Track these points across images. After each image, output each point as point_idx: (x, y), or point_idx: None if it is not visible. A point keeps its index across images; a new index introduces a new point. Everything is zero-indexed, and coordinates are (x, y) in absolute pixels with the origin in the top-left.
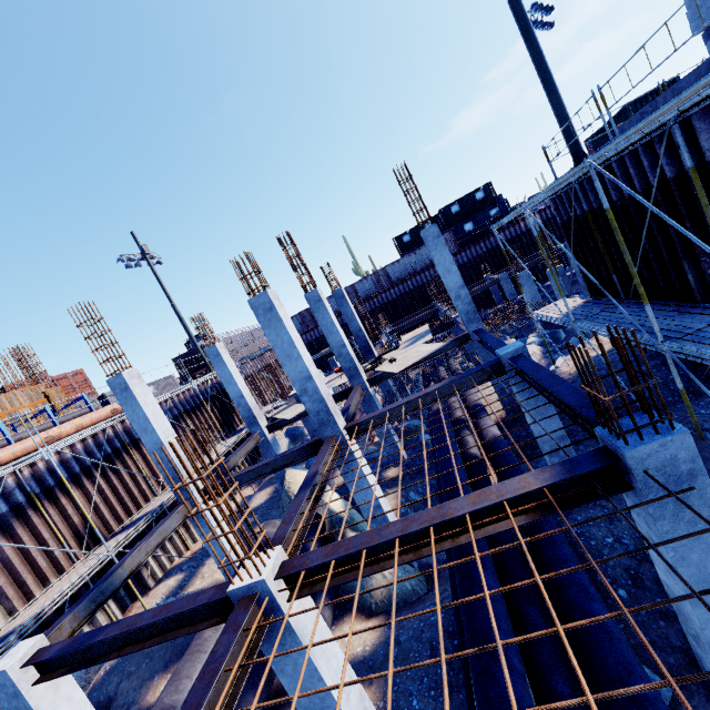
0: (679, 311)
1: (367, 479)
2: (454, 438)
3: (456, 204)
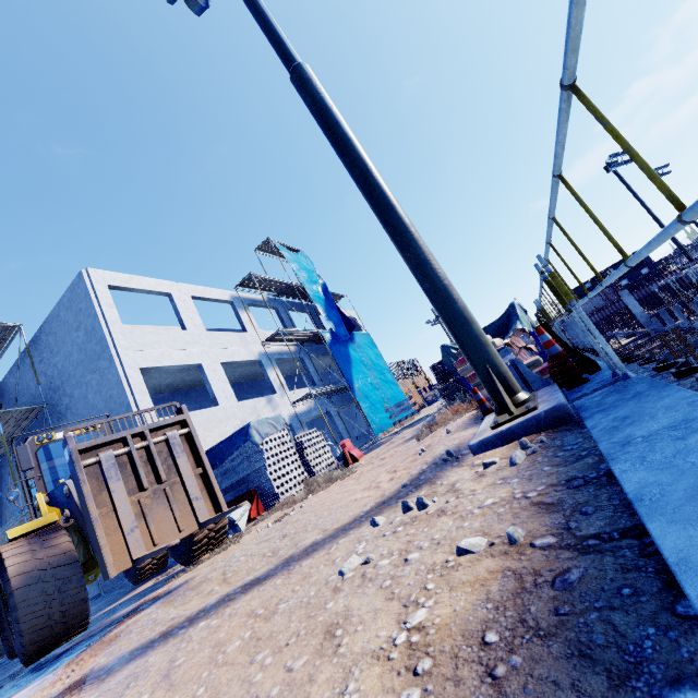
0: None
1: None
2: None
3: (610, 268)
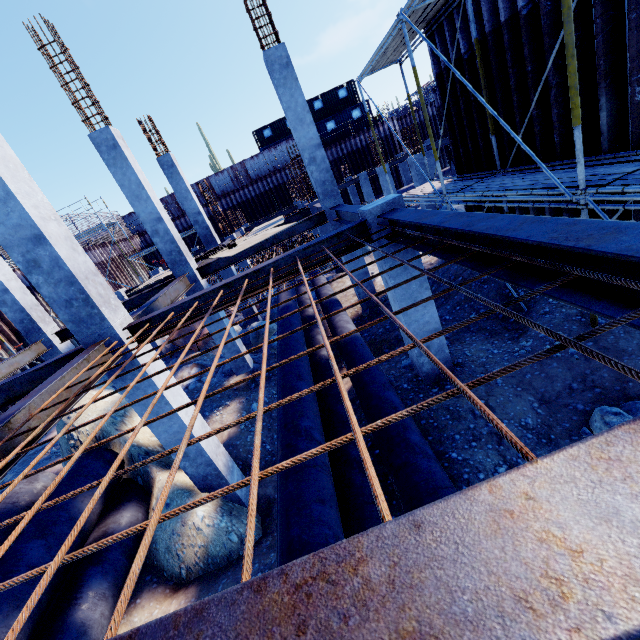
0: None
1: (170, 403)
2: (302, 338)
3: (319, 100)
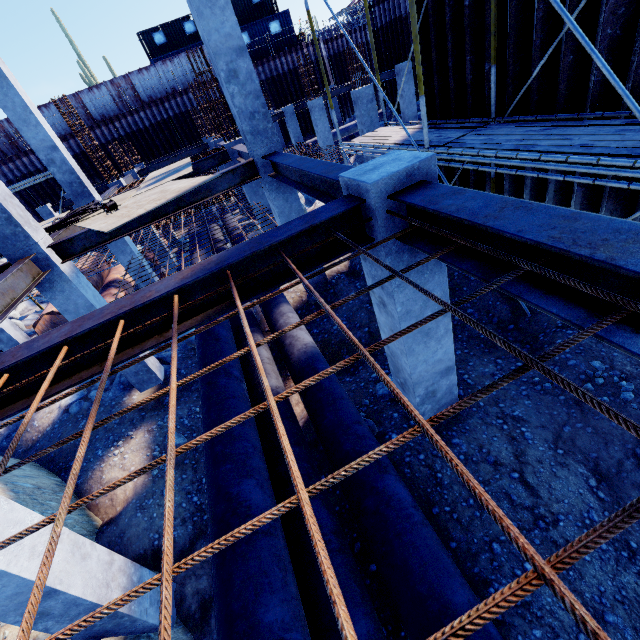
0: None
1: None
2: (236, 366)
3: None
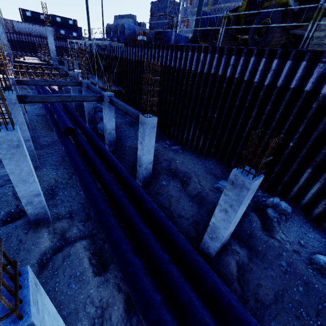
0: (93, 76)
1: None
2: None
3: (59, 18)
